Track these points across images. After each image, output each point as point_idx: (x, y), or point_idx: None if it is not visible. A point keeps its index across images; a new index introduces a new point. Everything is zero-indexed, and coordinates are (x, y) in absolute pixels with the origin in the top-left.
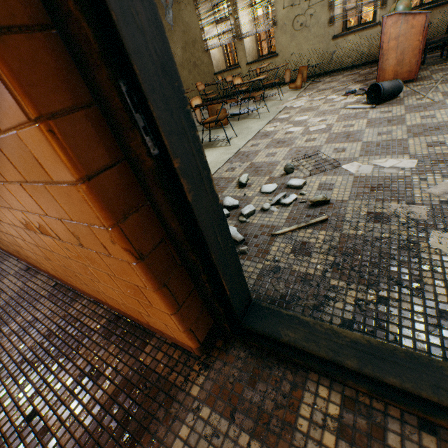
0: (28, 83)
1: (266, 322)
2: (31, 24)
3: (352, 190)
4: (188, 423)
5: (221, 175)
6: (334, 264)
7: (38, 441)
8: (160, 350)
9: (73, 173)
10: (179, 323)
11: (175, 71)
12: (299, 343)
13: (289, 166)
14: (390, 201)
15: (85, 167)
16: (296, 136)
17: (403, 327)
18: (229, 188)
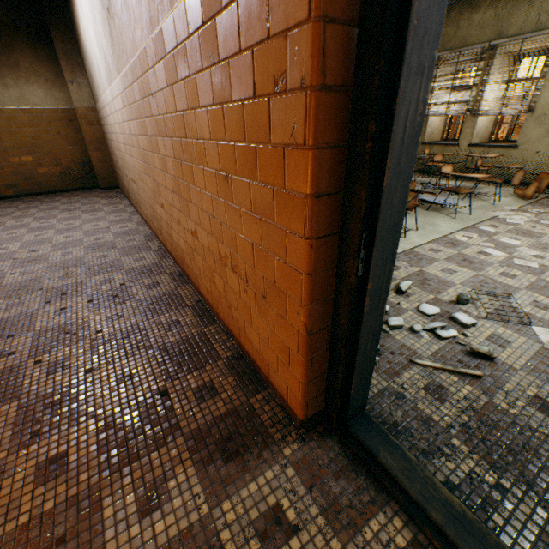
0: (316, 220)
1: (370, 435)
2: (333, 191)
3: (530, 360)
4: (274, 471)
5: None
6: (464, 425)
7: (166, 413)
8: (268, 403)
9: (306, 269)
10: (303, 391)
11: (400, 228)
12: (393, 470)
13: (464, 296)
14: None
15: (314, 268)
16: (491, 262)
17: (509, 524)
18: None
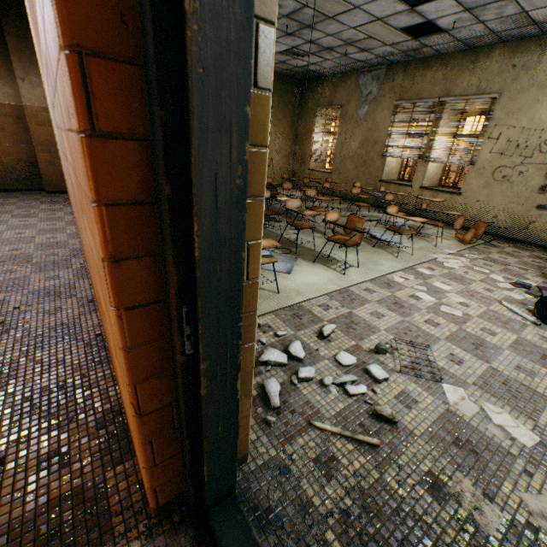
0: (121, 288)
1: (230, 530)
2: (146, 254)
3: (433, 425)
4: None
5: (311, 307)
6: (345, 512)
7: None
8: (127, 478)
9: (121, 342)
10: (147, 477)
11: (239, 300)
12: None
13: (383, 346)
14: (466, 474)
15: (132, 341)
16: (419, 307)
17: None
18: (308, 330)
